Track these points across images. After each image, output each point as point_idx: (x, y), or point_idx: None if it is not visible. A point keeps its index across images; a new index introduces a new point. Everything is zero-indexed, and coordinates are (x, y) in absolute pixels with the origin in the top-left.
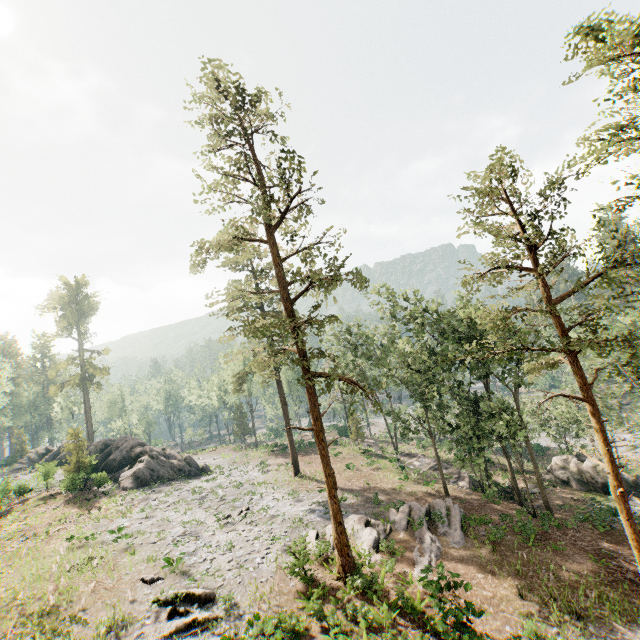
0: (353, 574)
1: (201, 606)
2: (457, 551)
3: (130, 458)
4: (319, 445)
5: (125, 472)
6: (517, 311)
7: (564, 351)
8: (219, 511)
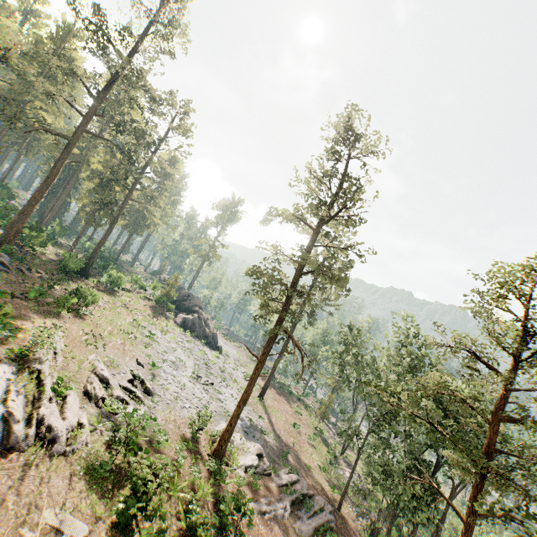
0: (216, 459)
1: (143, 392)
2: (293, 531)
3: (191, 310)
4: (254, 370)
5: (182, 314)
6: (447, 392)
7: (472, 460)
8: (199, 370)
